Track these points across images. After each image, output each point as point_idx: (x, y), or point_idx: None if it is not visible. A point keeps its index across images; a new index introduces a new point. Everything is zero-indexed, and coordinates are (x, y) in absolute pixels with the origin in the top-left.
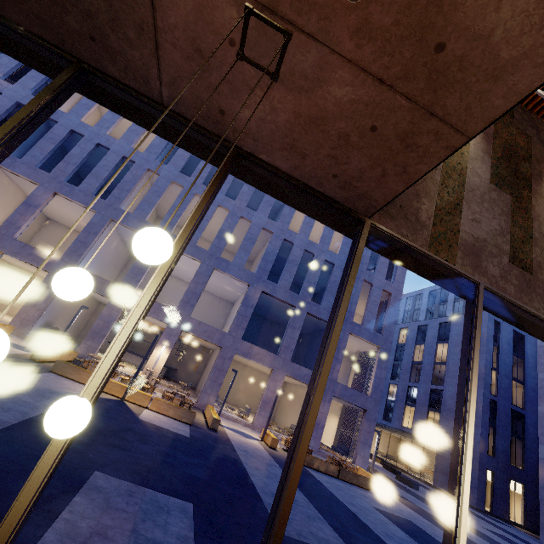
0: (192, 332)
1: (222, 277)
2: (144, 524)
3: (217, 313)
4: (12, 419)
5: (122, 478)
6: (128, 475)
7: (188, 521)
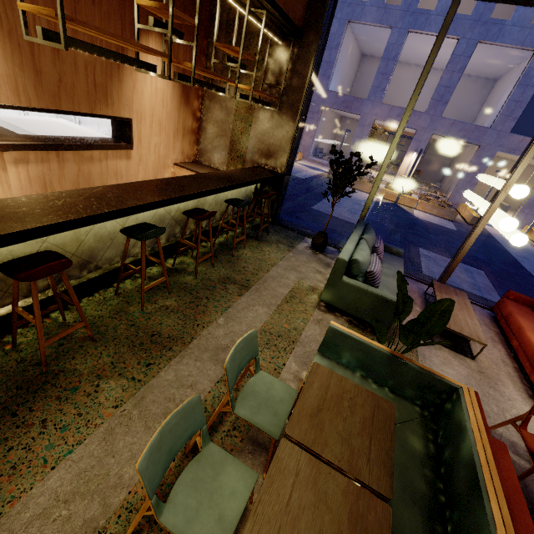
0: (444, 135)
1: (487, 50)
2: (461, 275)
3: (468, 99)
4: None
5: (434, 253)
6: (436, 251)
7: (485, 279)
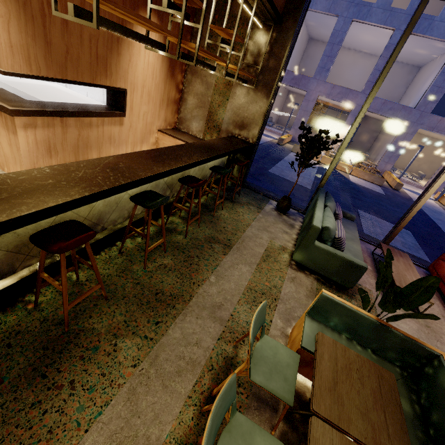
0: (376, 112)
1: (417, 41)
2: None
3: (396, 82)
4: (309, 182)
5: (370, 214)
6: (371, 213)
7: (412, 238)
